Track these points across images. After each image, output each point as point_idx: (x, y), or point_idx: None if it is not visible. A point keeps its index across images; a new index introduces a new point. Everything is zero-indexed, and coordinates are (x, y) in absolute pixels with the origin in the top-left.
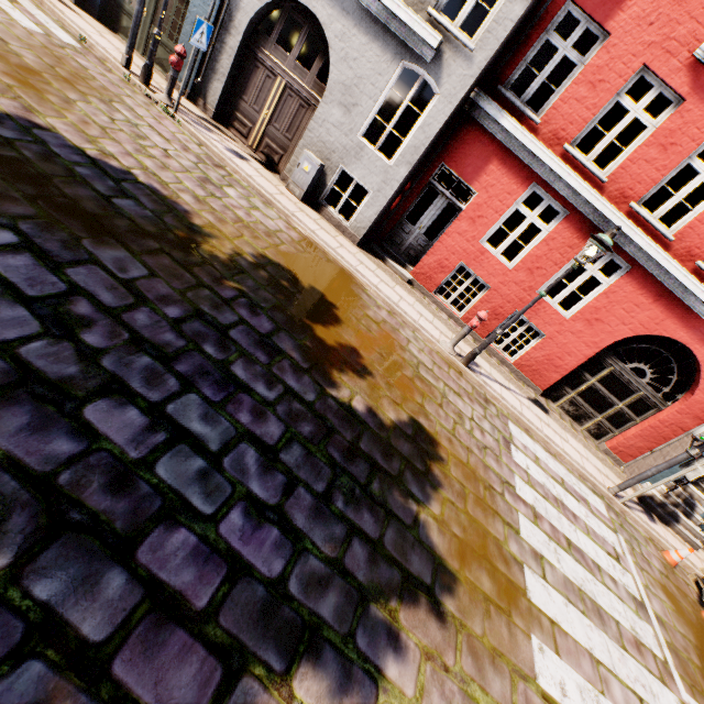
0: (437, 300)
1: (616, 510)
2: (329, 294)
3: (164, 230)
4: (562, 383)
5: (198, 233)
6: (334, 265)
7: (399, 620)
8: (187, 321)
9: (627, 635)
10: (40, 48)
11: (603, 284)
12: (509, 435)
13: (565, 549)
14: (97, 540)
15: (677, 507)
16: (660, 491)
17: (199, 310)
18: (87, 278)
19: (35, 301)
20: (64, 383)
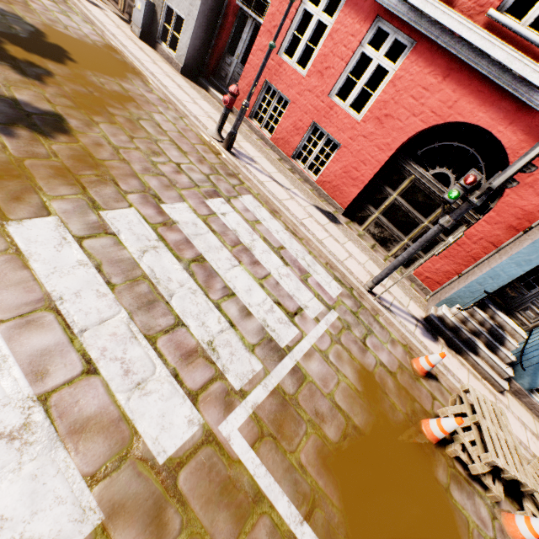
0: (251, 124)
1: (363, 305)
2: (79, 57)
3: None
4: (366, 202)
5: None
6: (126, 63)
7: None
8: None
9: (184, 339)
10: None
11: (390, 72)
12: (232, 196)
13: (181, 258)
14: None
15: (478, 337)
16: (456, 314)
17: None
18: None
19: None
20: None
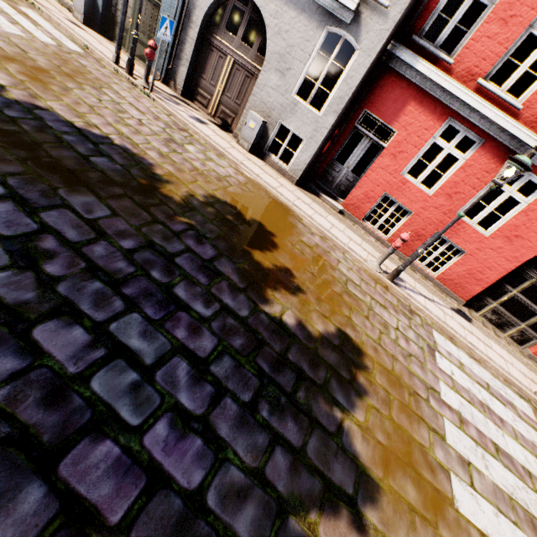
0: (365, 226)
1: None
2: (268, 224)
3: (129, 179)
4: (484, 294)
5: (158, 181)
6: (275, 201)
7: (319, 534)
8: (139, 251)
9: None
10: (51, 55)
11: (521, 203)
12: (434, 342)
13: (493, 455)
14: (22, 453)
15: None
16: None
17: (151, 242)
18: (57, 219)
19: (9, 239)
20: (20, 307)
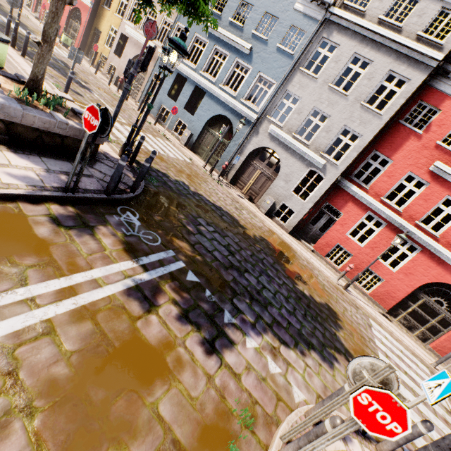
0: (326, 260)
1: None
2: (284, 252)
3: (236, 226)
4: (397, 307)
5: (243, 228)
6: (282, 241)
7: (336, 356)
8: (253, 256)
9: (439, 415)
10: (186, 166)
11: (409, 256)
12: (370, 323)
13: (403, 373)
14: (260, 303)
15: None
16: None
17: (254, 253)
18: (229, 241)
19: (224, 246)
20: (238, 267)
